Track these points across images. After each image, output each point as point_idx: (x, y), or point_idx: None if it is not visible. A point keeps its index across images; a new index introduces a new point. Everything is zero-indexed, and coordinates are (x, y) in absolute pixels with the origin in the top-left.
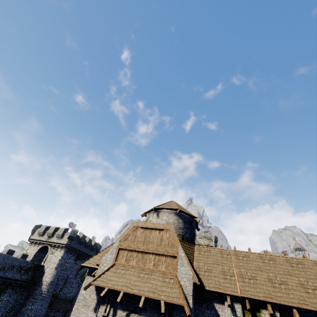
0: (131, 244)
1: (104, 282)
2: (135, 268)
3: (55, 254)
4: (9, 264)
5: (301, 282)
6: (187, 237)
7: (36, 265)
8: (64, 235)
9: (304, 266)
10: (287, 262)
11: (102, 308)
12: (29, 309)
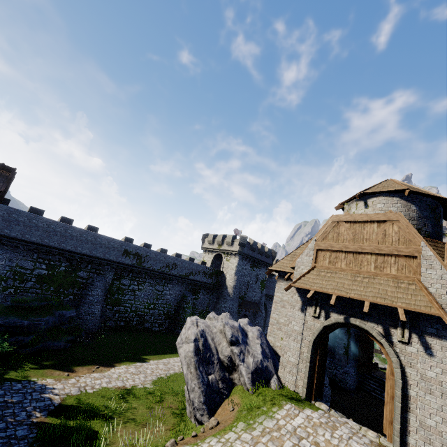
0: (334, 244)
1: (307, 285)
2: (346, 271)
3: (230, 261)
4: (195, 269)
5: None
6: (428, 231)
7: (217, 271)
8: (234, 242)
9: None
10: None
11: (310, 310)
12: (223, 306)
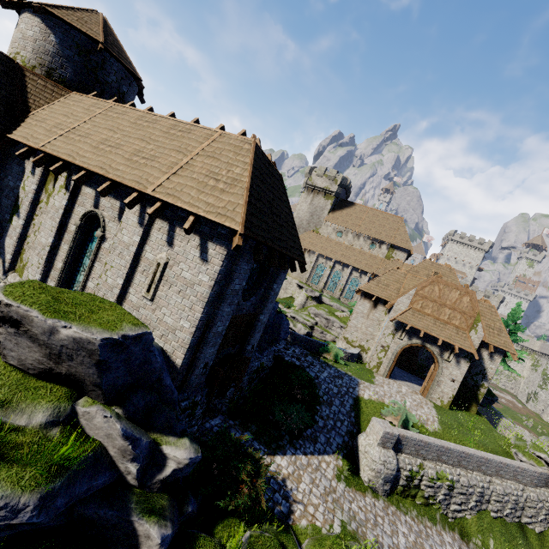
0: None
1: None
2: None
3: None
4: None
5: (144, 149)
6: (65, 76)
7: None
8: None
9: (186, 135)
10: (171, 128)
11: None
12: None
